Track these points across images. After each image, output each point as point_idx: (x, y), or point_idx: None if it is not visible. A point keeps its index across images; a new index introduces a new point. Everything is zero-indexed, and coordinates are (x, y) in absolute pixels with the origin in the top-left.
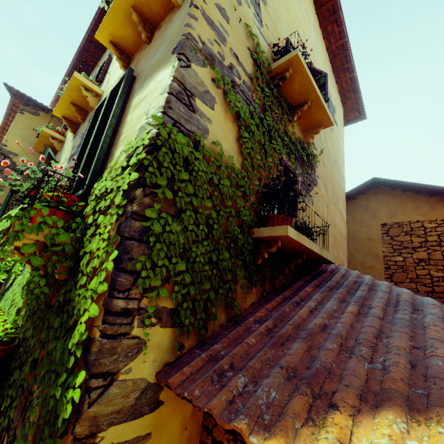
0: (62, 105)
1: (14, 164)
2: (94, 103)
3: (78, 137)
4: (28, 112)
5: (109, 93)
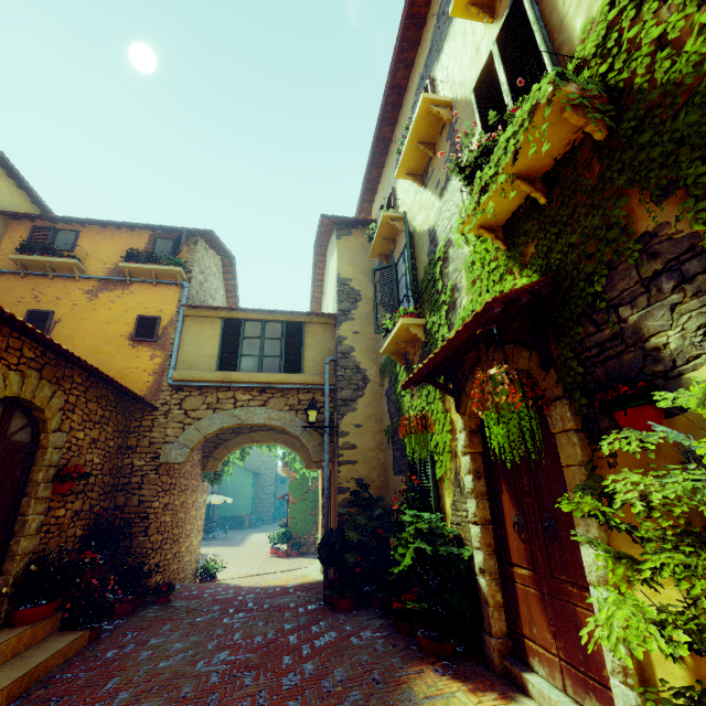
0: (407, 155)
1: (352, 289)
2: (448, 115)
3: (439, 170)
4: (343, 236)
5: (495, 42)
